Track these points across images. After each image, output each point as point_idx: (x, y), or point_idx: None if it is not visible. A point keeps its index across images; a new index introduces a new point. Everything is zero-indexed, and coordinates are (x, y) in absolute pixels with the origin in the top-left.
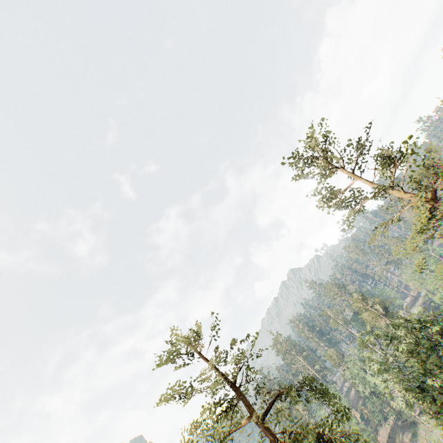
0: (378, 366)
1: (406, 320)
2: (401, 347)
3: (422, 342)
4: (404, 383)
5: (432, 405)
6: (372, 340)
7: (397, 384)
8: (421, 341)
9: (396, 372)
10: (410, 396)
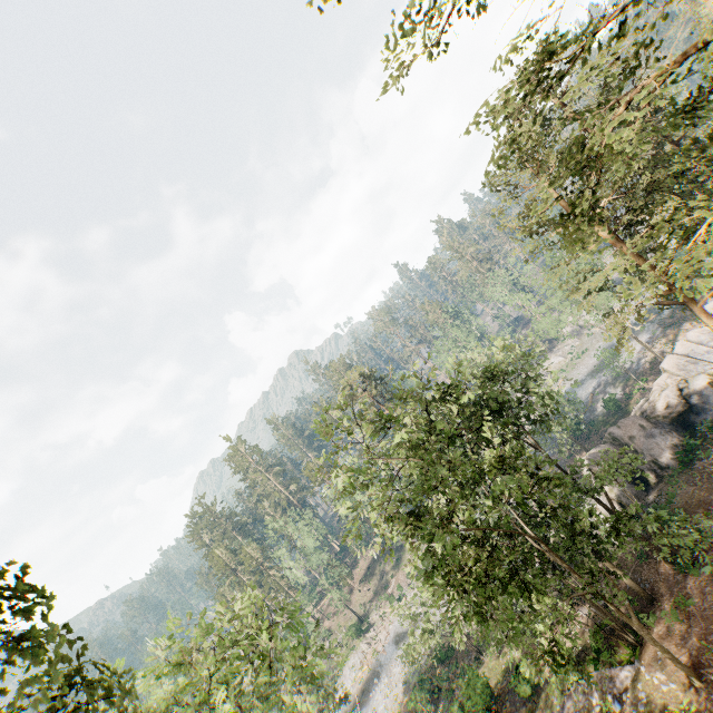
0: (346, 479)
1: (423, 386)
2: (399, 436)
3: (440, 427)
4: (390, 509)
5: (429, 559)
6: (347, 423)
7: (377, 512)
8: (438, 426)
9: (383, 487)
10: (395, 530)
